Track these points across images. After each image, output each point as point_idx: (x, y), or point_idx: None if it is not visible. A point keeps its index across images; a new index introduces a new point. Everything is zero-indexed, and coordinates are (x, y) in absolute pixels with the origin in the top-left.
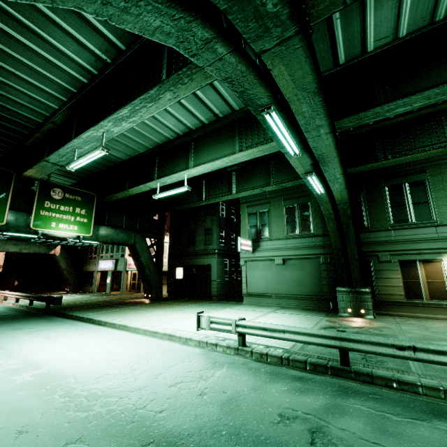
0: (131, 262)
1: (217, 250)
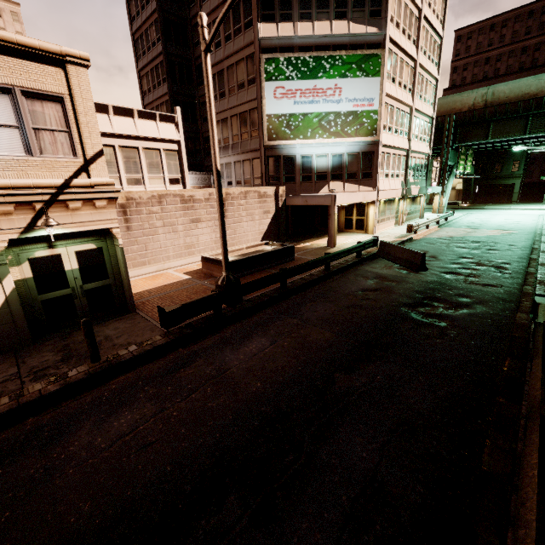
0: (432, 183)
1: (522, 175)
